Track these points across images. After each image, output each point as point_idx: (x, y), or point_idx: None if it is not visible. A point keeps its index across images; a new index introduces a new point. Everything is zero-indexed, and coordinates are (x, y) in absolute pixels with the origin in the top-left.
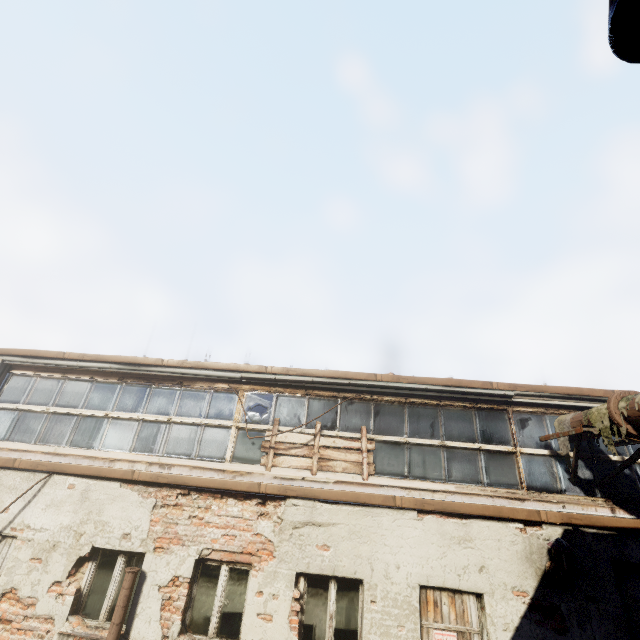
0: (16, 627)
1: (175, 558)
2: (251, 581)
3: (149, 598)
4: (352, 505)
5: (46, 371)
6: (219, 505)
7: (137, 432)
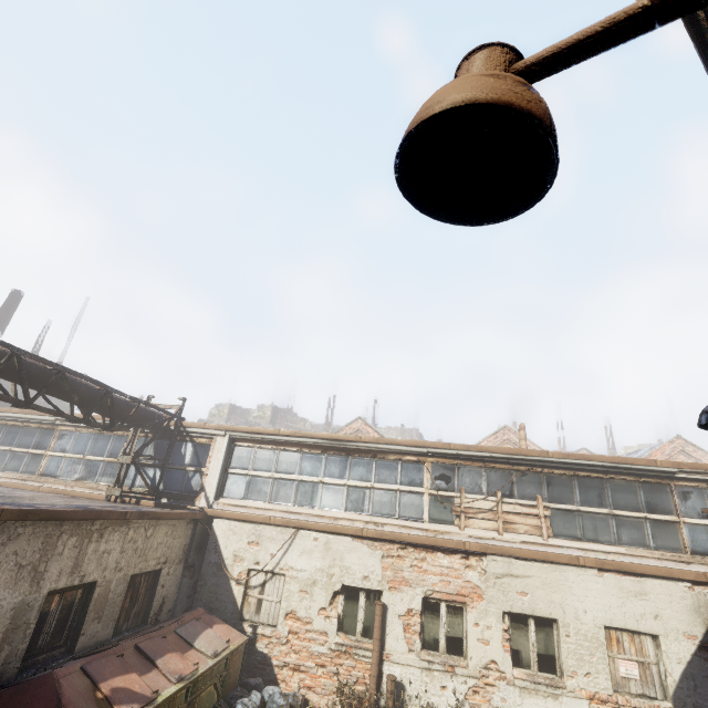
0: (302, 637)
1: (406, 596)
2: (468, 615)
3: (393, 623)
4: (541, 562)
5: (263, 443)
6: (431, 557)
7: (347, 495)
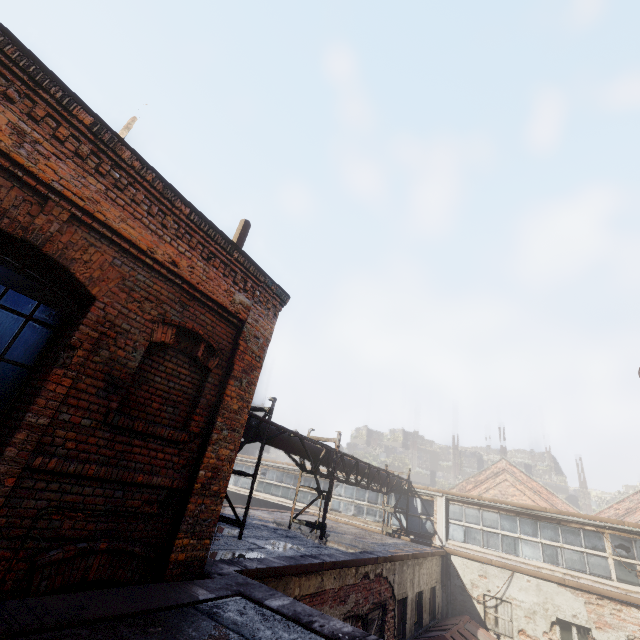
0: None
1: (611, 636)
2: None
3: None
4: None
5: (469, 504)
6: (626, 610)
7: (543, 551)
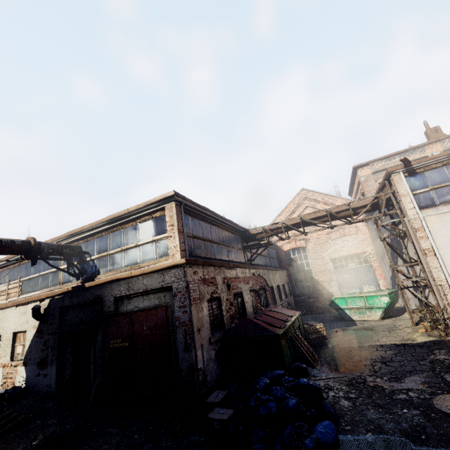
0: None
1: None
2: None
3: None
4: (1, 310)
5: None
6: None
7: None
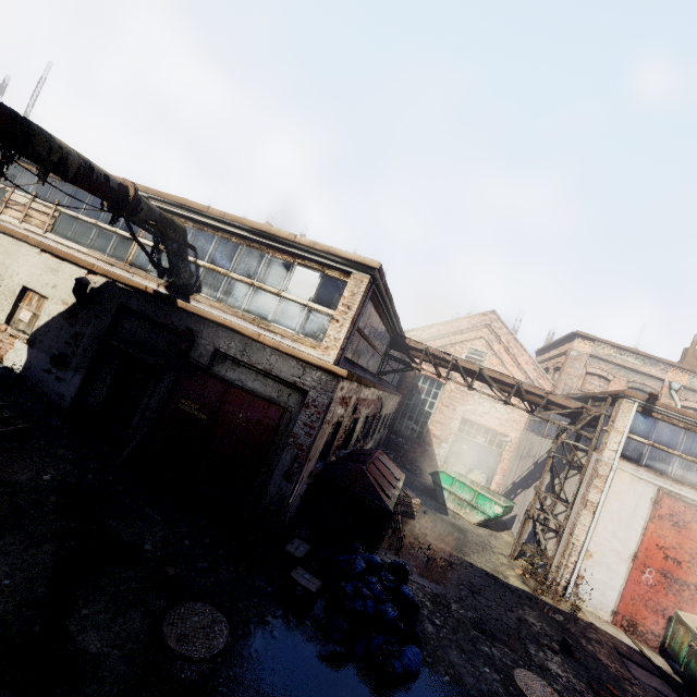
0: None
1: None
2: None
3: None
4: (12, 238)
5: None
6: None
7: None
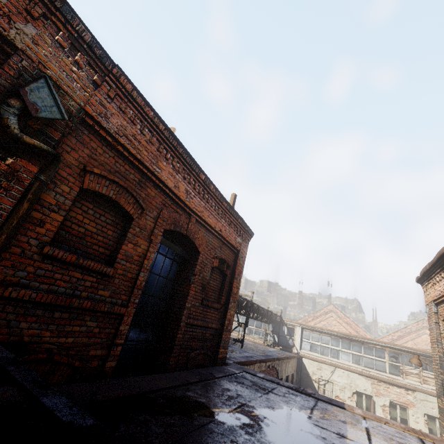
0: None
1: (382, 399)
2: (409, 411)
3: (378, 408)
4: None
5: (314, 331)
6: (391, 387)
7: (352, 357)
